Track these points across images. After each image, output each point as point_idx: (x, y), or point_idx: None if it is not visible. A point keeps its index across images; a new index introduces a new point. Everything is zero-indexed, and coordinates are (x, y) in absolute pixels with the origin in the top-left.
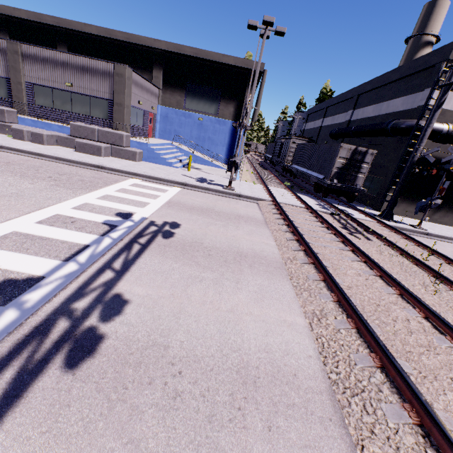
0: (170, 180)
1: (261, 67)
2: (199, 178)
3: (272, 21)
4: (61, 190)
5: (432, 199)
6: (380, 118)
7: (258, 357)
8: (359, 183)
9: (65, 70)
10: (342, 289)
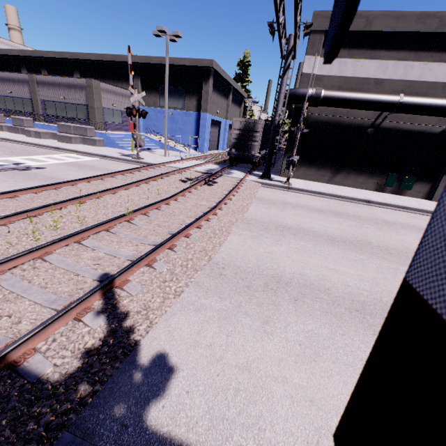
0: (96, 154)
1: (211, 63)
2: (130, 154)
3: (162, 29)
4: (4, 155)
5: (289, 156)
6: None
7: None
8: (255, 151)
9: (60, 88)
10: (56, 183)
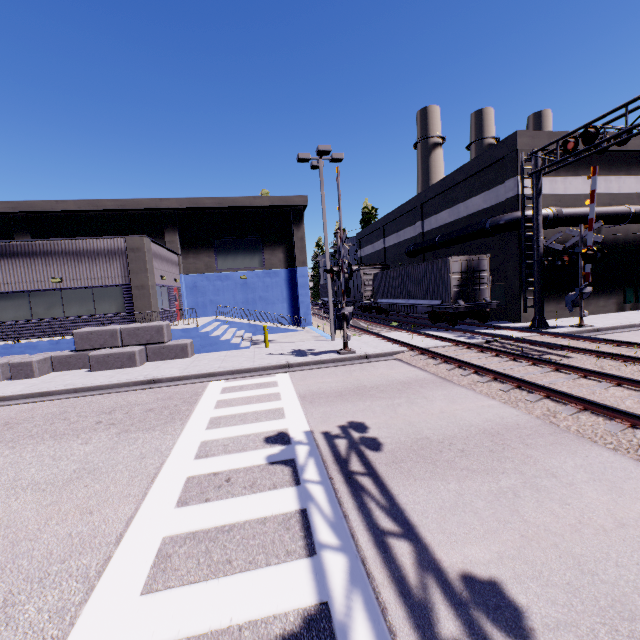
0: (265, 366)
1: (304, 200)
2: (292, 351)
3: (328, 150)
4: (142, 437)
5: (581, 289)
6: (463, 221)
7: None
8: (485, 296)
9: (48, 262)
10: None
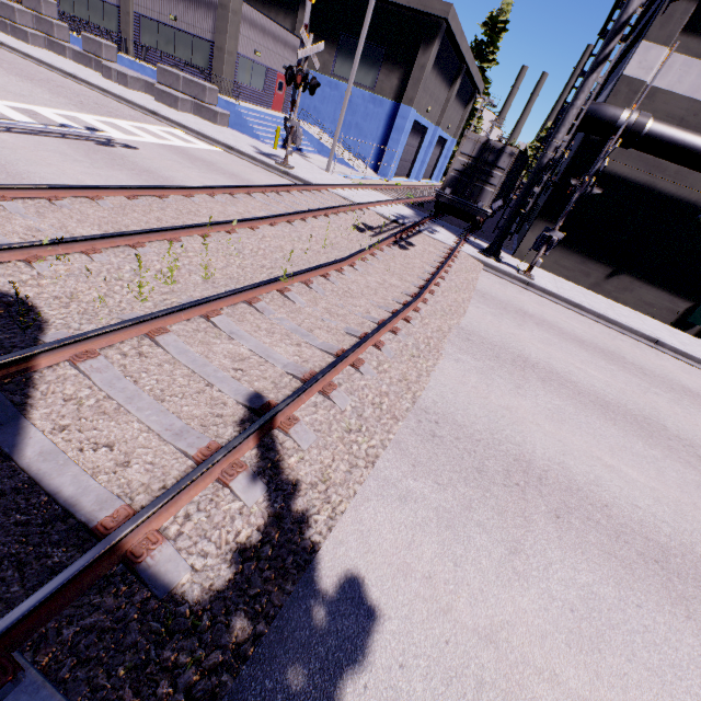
0: (217, 140)
1: (446, 11)
2: (272, 154)
3: None
4: (70, 107)
5: (548, 230)
6: None
7: (18, 170)
8: (485, 202)
9: None
10: (162, 186)
